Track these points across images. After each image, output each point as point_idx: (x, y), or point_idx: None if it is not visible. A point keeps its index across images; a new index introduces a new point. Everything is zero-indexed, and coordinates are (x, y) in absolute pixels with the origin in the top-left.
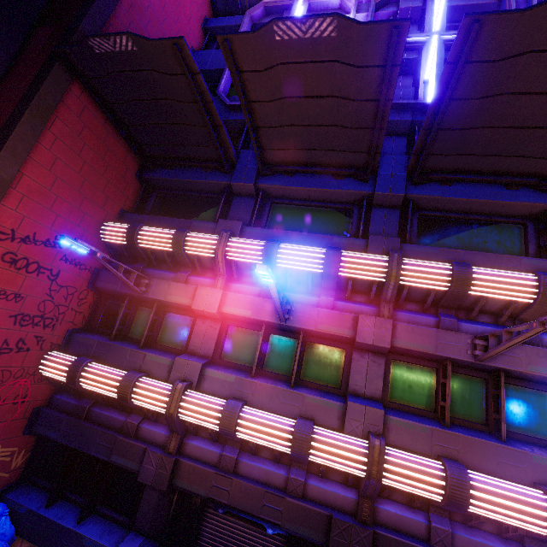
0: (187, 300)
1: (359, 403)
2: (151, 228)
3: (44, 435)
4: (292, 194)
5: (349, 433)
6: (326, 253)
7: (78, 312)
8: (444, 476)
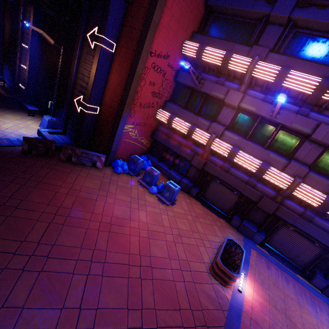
0: (222, 96)
1: (297, 164)
2: (211, 48)
3: (157, 140)
4: (316, 26)
5: (285, 173)
6: (321, 82)
7: (168, 92)
8: (324, 200)
